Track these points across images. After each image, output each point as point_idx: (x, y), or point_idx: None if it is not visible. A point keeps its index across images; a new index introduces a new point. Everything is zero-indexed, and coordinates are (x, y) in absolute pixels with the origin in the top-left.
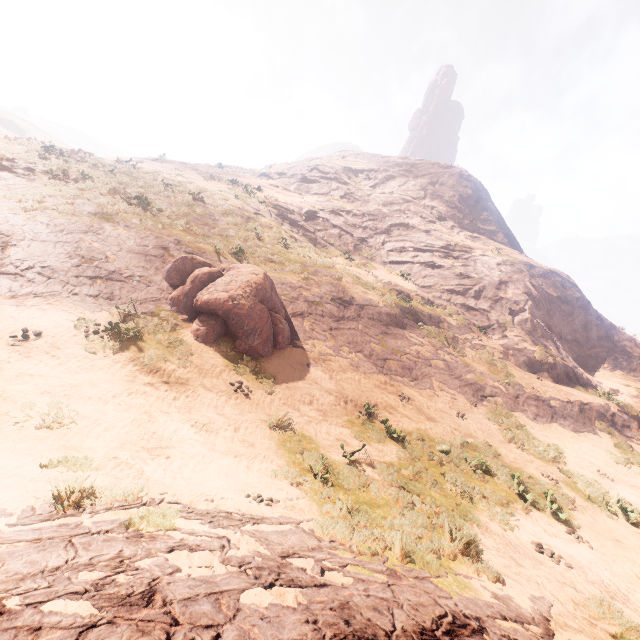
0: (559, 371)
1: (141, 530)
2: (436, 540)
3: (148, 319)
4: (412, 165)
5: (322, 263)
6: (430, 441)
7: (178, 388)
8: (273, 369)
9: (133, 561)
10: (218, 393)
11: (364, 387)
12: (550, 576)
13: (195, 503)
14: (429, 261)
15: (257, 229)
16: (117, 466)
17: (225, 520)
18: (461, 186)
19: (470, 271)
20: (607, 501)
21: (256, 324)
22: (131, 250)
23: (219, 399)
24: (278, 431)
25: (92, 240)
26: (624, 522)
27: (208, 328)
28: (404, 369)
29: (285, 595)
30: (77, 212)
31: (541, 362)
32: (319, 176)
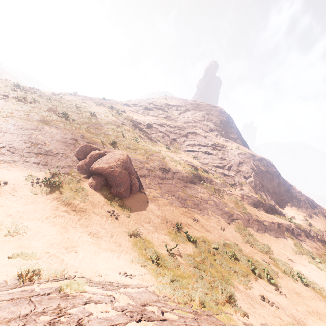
0: (267, 207)
1: (67, 292)
2: (214, 295)
3: (65, 176)
4: (198, 105)
5: (155, 150)
6: (208, 242)
7: (81, 214)
8: (130, 204)
9: (67, 310)
10: (101, 216)
11: (175, 214)
12: (269, 313)
13: (93, 277)
14: (206, 151)
15: (123, 132)
16: (49, 257)
17: (110, 286)
18: (221, 116)
19: (225, 157)
20: (292, 273)
21: (122, 180)
22: (58, 140)
23: (102, 220)
24: (133, 237)
25: (38, 134)
26: (301, 284)
27: (97, 182)
28: (195, 205)
29: (147, 325)
30: (30, 119)
31: (259, 202)
32: (153, 107)
